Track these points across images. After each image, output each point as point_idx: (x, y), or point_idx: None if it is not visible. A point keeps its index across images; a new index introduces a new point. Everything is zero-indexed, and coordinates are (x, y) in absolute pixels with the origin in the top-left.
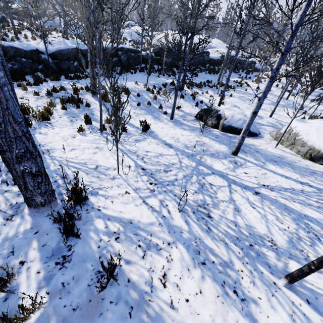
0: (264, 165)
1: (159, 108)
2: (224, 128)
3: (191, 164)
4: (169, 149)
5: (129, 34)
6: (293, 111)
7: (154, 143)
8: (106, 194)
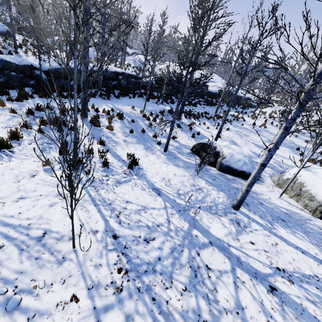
0: (272, 227)
1: (153, 137)
2: (222, 168)
3: (182, 226)
4: (156, 198)
5: (133, 61)
6: (290, 151)
7: (139, 187)
8: (33, 306)
